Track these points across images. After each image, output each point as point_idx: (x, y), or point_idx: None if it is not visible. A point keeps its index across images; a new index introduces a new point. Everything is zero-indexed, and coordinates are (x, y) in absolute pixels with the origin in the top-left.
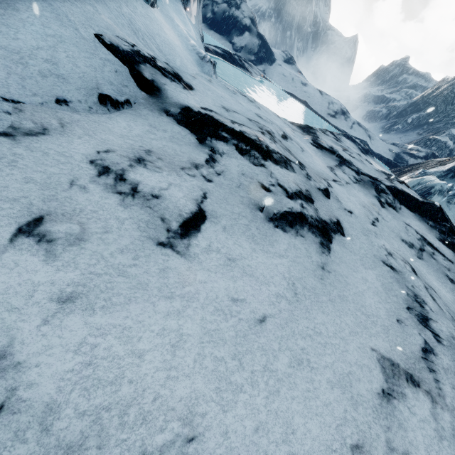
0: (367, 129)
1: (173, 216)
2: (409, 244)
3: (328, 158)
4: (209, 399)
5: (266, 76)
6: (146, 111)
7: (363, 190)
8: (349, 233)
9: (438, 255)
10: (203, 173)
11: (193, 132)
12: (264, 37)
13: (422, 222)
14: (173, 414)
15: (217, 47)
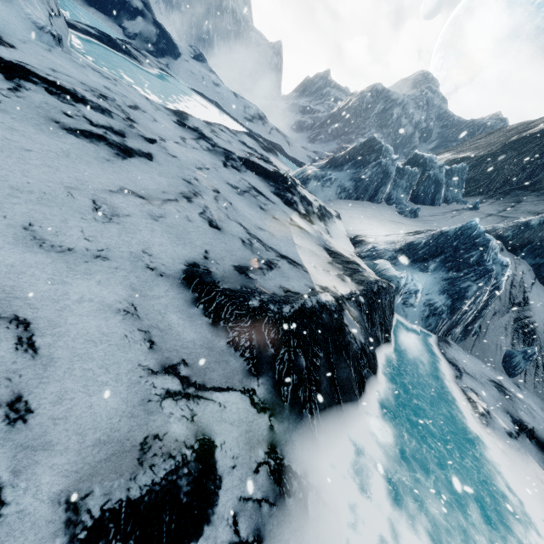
0: (286, 136)
1: None
2: (234, 187)
3: (187, 133)
4: None
5: (171, 71)
6: None
7: (212, 156)
8: (160, 162)
9: (261, 197)
10: (3, 93)
11: (1, 73)
12: (162, 26)
13: (264, 182)
14: None
15: (90, 27)
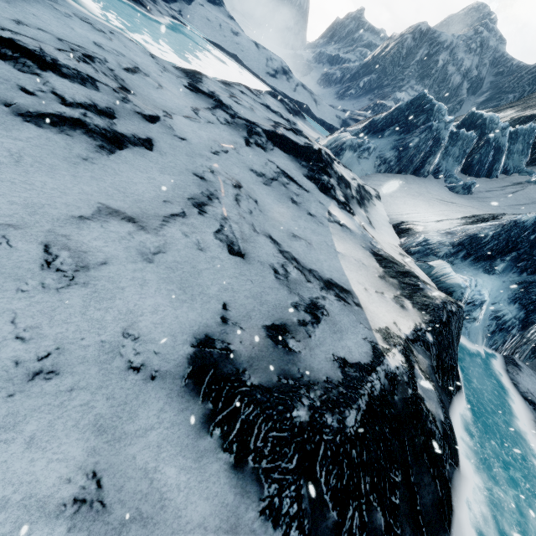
0: (312, 93)
1: None
2: (259, 174)
3: (201, 101)
4: None
5: (184, 19)
6: None
7: (232, 131)
8: (162, 151)
9: (293, 185)
10: None
11: None
12: None
13: (295, 162)
14: None
15: None
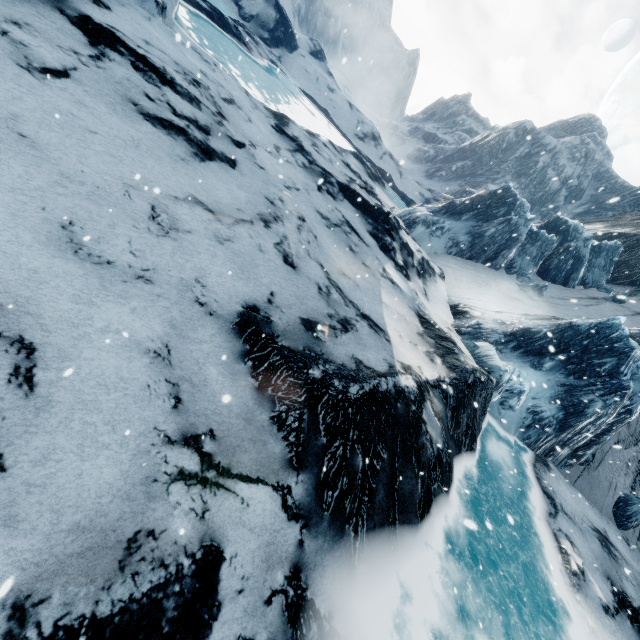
0: (399, 164)
1: (36, 61)
2: (324, 217)
3: (283, 142)
4: (32, 121)
5: (282, 65)
6: (37, 1)
7: (307, 175)
8: (243, 172)
9: (354, 236)
10: (82, 59)
11: (86, 36)
12: (284, 11)
13: (361, 217)
14: (5, 109)
15: (202, 0)
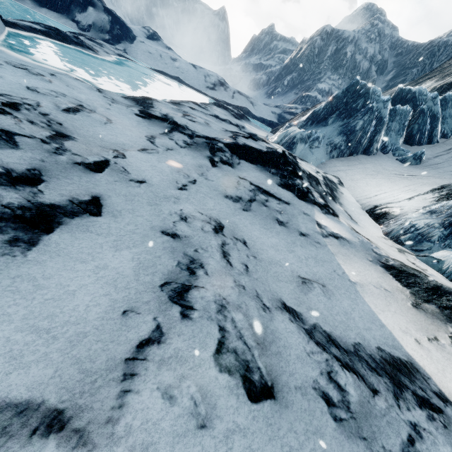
0: (248, 96)
1: None
2: (236, 199)
3: (155, 127)
4: None
5: (129, 55)
6: None
7: (193, 153)
8: (116, 209)
9: (272, 201)
10: None
11: None
12: (113, 11)
13: (264, 171)
14: None
15: (35, 23)
